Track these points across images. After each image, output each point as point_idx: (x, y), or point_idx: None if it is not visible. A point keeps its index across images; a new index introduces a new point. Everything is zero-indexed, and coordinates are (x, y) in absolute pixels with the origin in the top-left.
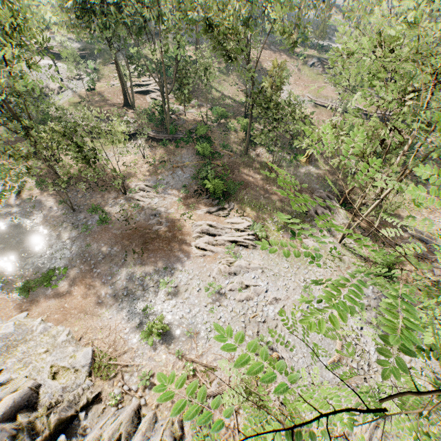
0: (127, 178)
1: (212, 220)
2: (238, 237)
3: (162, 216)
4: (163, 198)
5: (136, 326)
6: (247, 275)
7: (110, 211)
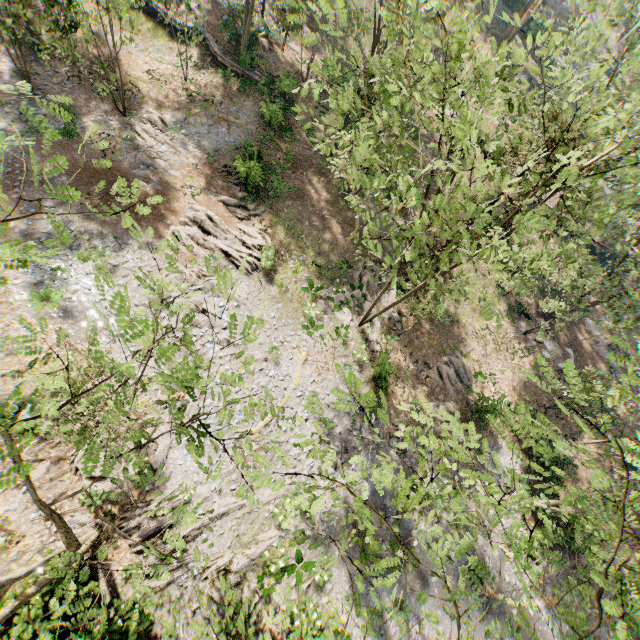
0: (141, 95)
1: (221, 215)
2: (235, 251)
3: (158, 174)
4: (175, 151)
5: (34, 283)
6: (215, 300)
7: (88, 127)
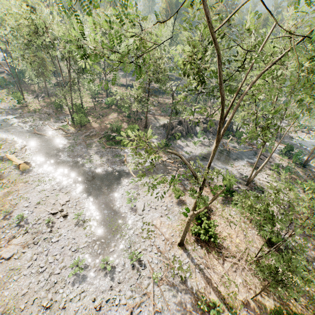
0: None
1: None
2: None
3: None
4: None
5: None
6: None
7: None
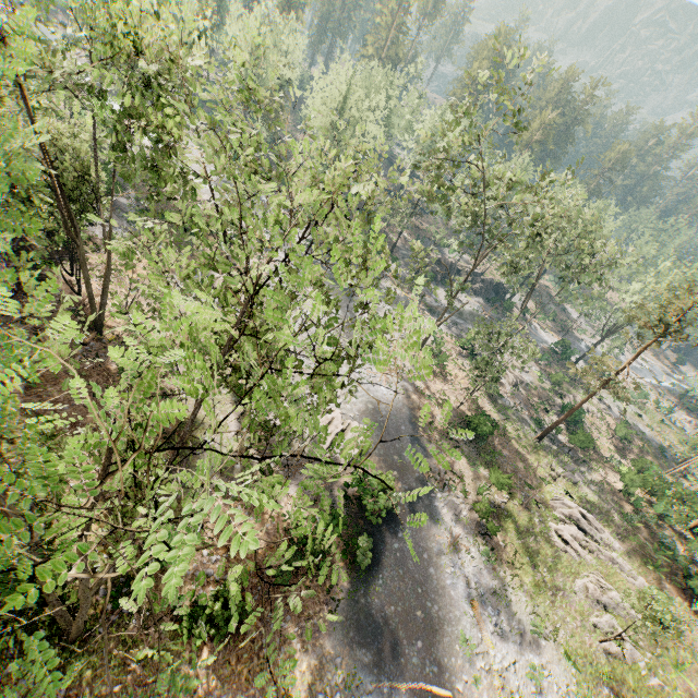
0: None
1: None
2: None
3: None
4: None
5: None
6: None
7: None
